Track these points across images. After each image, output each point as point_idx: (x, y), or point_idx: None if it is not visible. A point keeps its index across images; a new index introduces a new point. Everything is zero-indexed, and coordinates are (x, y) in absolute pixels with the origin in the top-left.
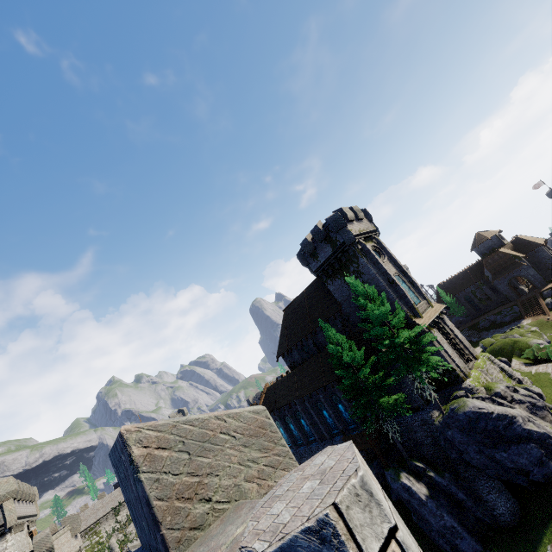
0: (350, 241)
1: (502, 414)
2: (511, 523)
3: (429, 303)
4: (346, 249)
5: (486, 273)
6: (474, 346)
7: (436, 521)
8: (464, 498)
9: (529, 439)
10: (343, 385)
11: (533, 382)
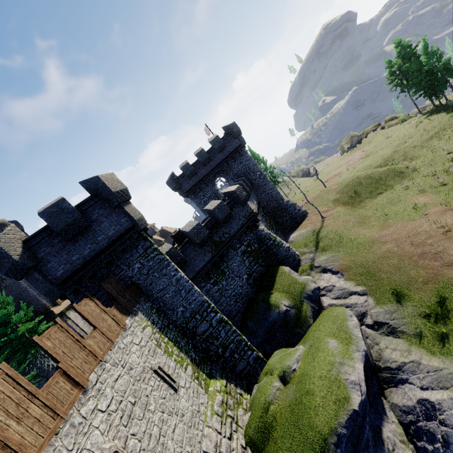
0: None
1: None
2: None
3: None
4: None
5: None
6: None
7: None
8: None
9: None
10: None
11: None
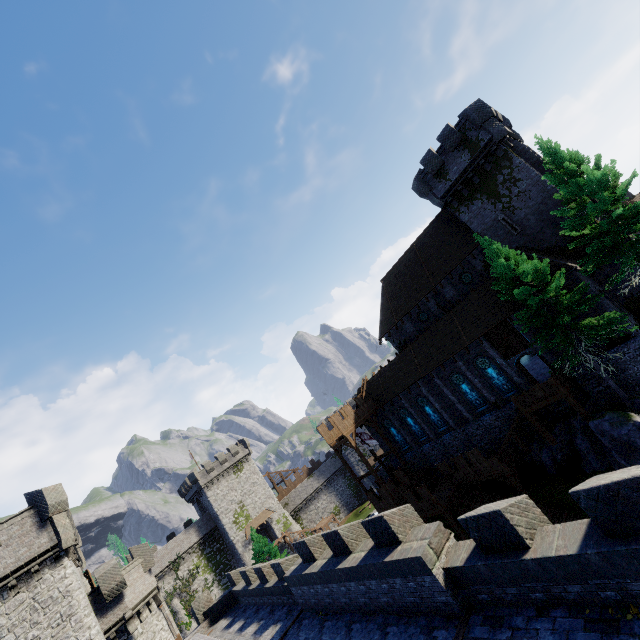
0: (500, 136)
1: None
2: None
3: None
4: (493, 150)
5: None
6: None
7: None
8: None
9: None
10: (526, 310)
11: None
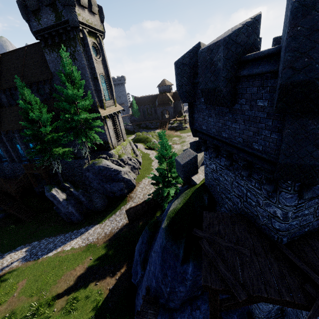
0: (74, 24)
1: (116, 169)
2: (100, 209)
3: (115, 103)
4: (68, 29)
5: (156, 102)
6: (134, 134)
7: (64, 210)
8: (84, 200)
9: (122, 181)
10: (26, 134)
11: (142, 156)
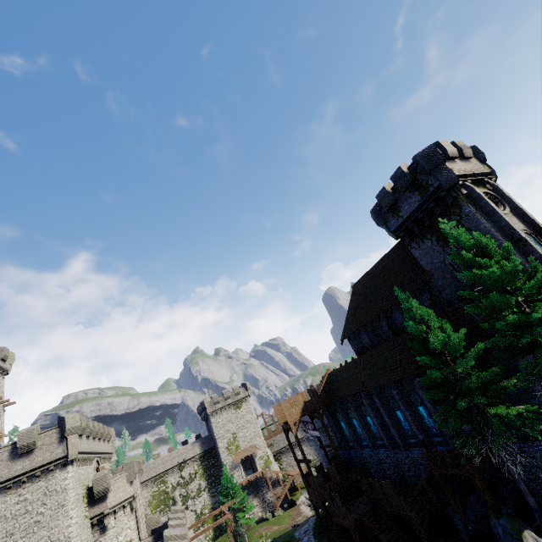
0: (449, 184)
1: None
2: None
3: None
4: (442, 196)
5: None
6: None
7: None
8: None
9: None
10: (428, 379)
11: None
